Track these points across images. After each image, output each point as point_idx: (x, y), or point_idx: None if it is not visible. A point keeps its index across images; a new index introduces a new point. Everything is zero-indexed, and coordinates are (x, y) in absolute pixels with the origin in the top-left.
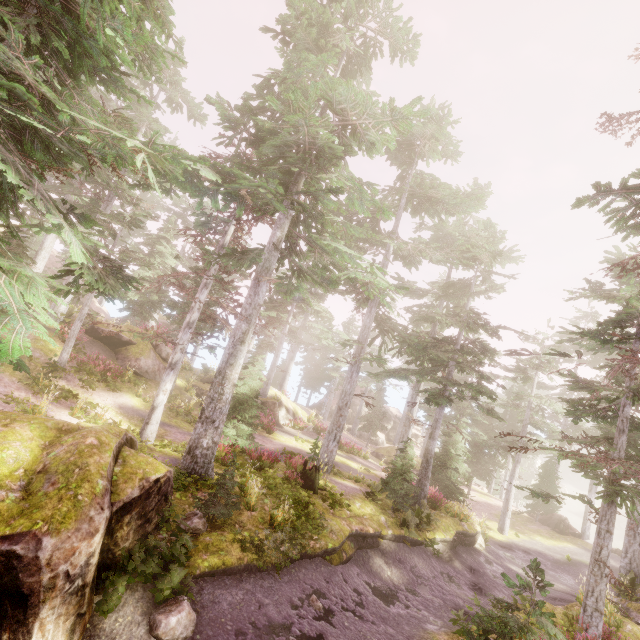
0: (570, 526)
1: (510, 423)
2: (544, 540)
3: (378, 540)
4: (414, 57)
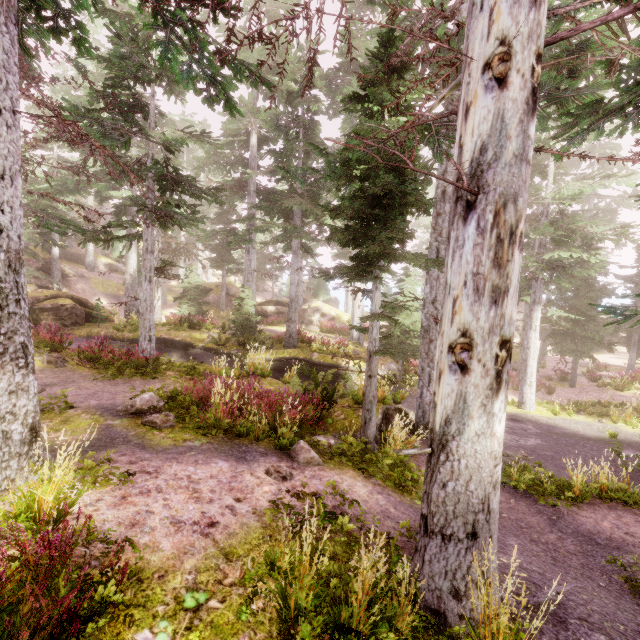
0: None
1: None
2: (639, 427)
3: (188, 347)
4: None
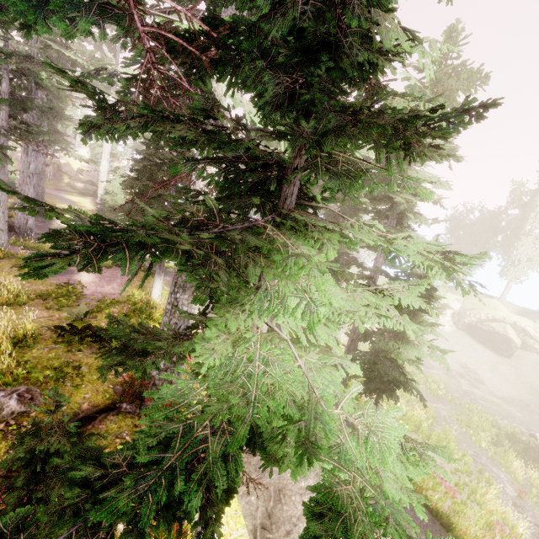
0: None
1: None
2: None
3: None
4: None
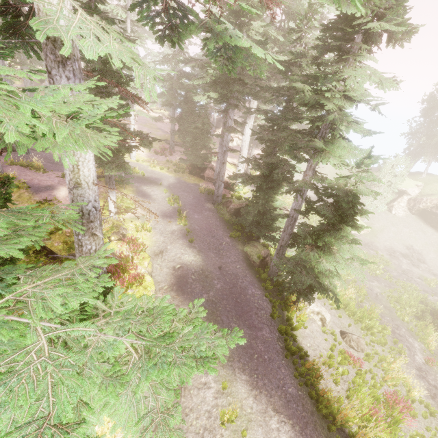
0: (205, 171)
1: None
2: (156, 168)
3: None
4: None
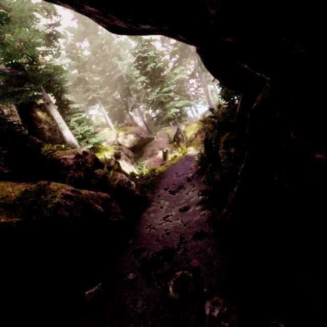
0: None
1: None
2: None
3: None
4: None
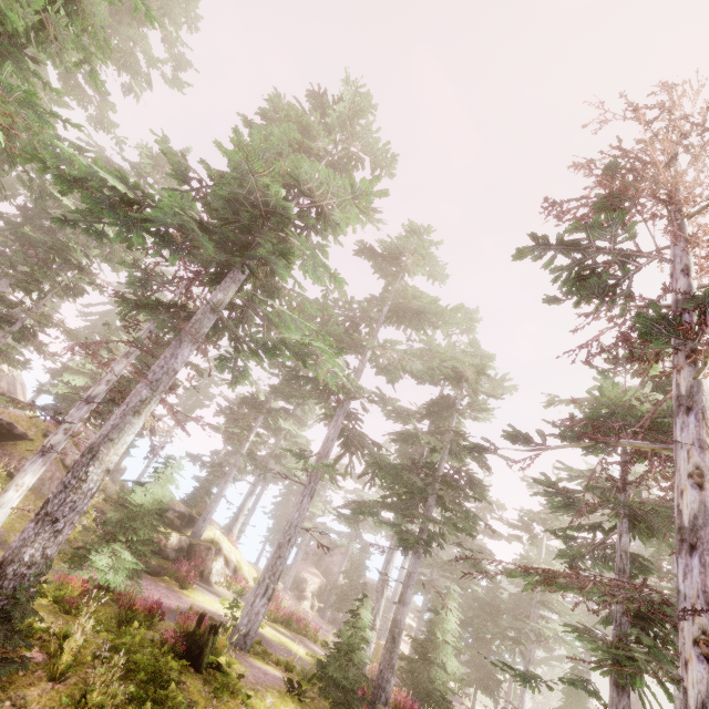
0: None
1: (525, 610)
2: None
3: None
4: (393, 174)
